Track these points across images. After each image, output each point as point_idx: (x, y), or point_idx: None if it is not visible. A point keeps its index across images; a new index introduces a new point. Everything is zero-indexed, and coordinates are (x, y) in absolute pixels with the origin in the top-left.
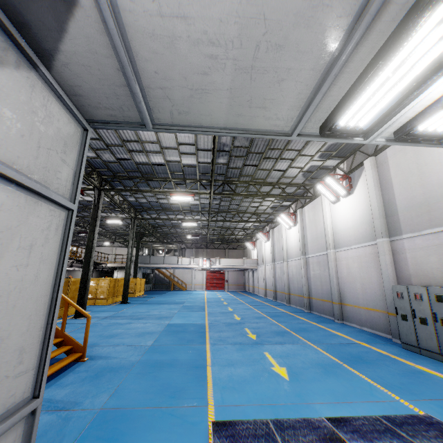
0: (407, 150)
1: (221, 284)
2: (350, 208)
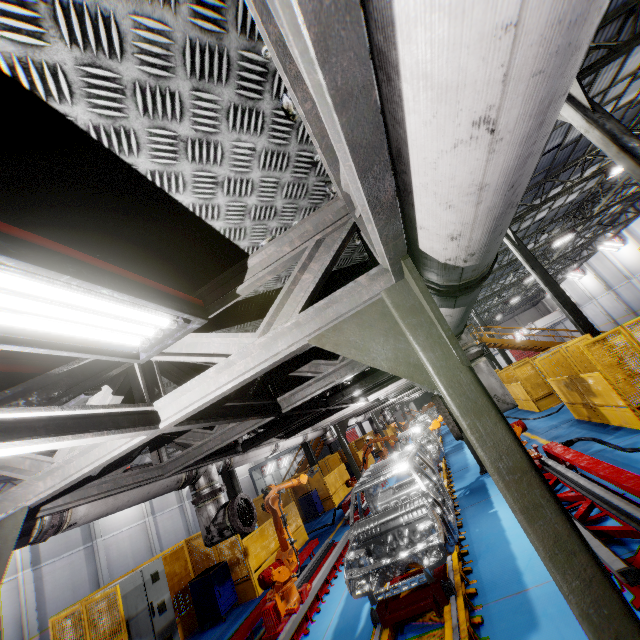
0: None
1: (535, 354)
2: None
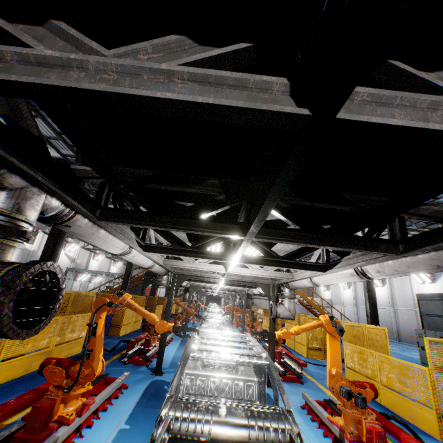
0: None
1: None
2: (432, 289)
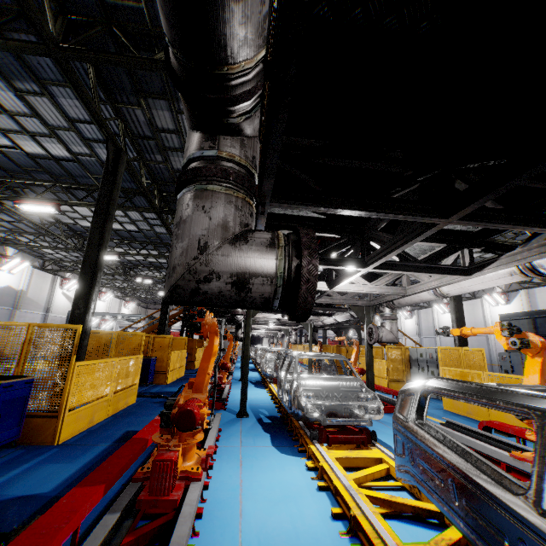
0: (545, 293)
1: None
2: (507, 312)
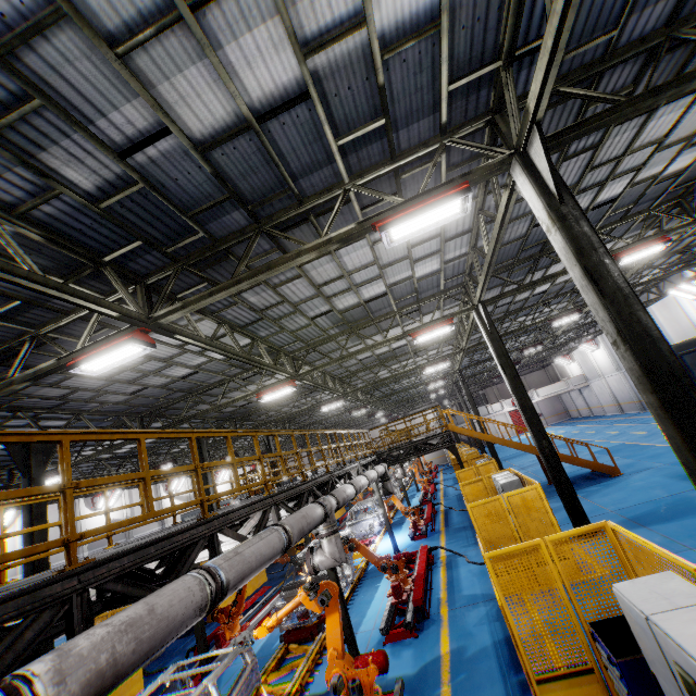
0: None
1: None
2: None
